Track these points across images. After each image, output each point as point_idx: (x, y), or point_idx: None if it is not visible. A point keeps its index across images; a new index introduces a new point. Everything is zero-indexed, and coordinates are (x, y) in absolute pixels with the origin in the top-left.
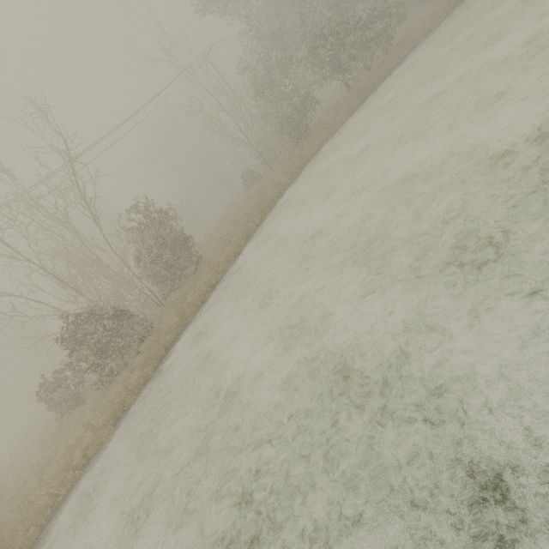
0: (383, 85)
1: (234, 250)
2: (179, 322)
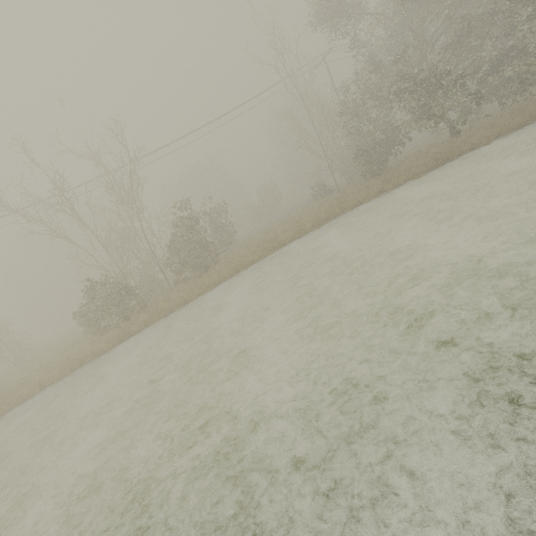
0: (467, 156)
1: (221, 277)
2: (147, 320)
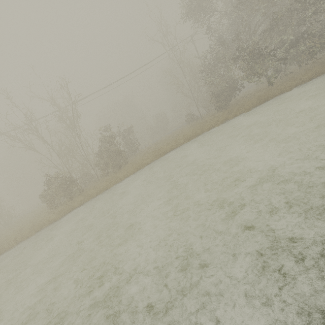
0: (277, 98)
1: (128, 173)
2: (83, 200)
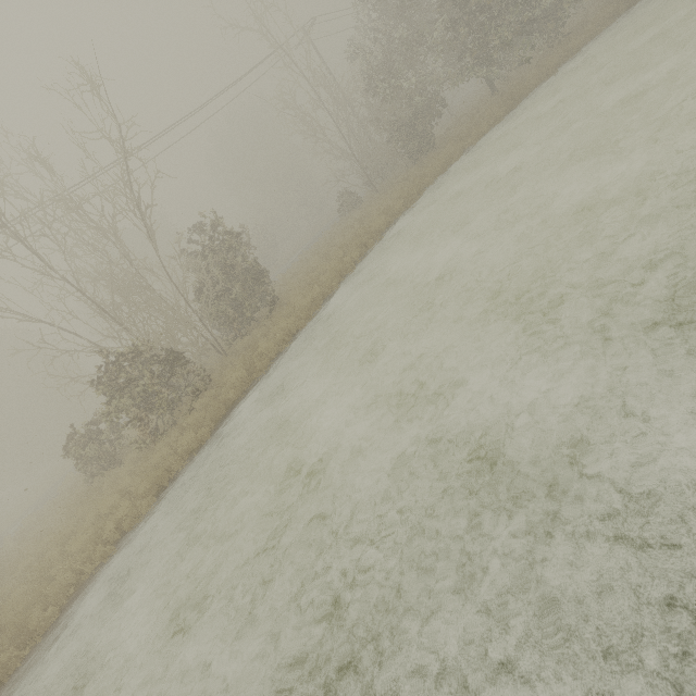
0: (543, 86)
1: (323, 291)
2: (246, 376)
